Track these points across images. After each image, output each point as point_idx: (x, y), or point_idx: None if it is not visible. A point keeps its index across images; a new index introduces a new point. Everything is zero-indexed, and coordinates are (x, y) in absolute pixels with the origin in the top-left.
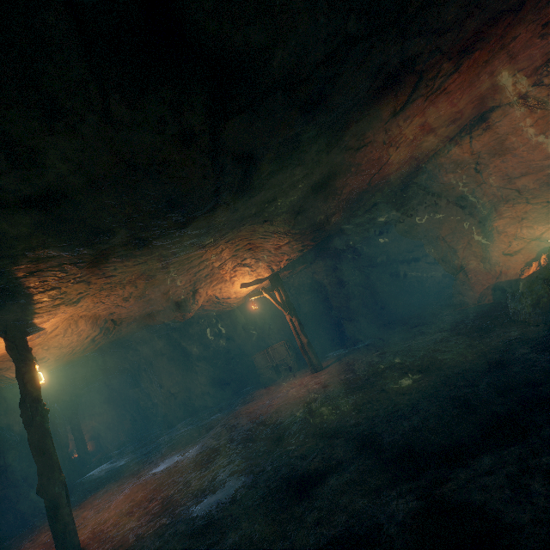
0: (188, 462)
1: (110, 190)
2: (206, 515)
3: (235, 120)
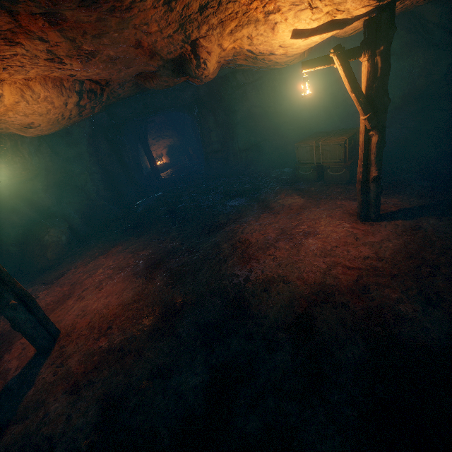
0: (158, 293)
1: None
2: None
3: None
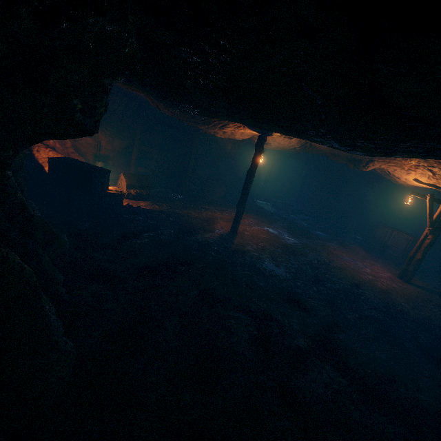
0: (284, 243)
1: (314, 135)
2: (265, 269)
3: (418, 138)
